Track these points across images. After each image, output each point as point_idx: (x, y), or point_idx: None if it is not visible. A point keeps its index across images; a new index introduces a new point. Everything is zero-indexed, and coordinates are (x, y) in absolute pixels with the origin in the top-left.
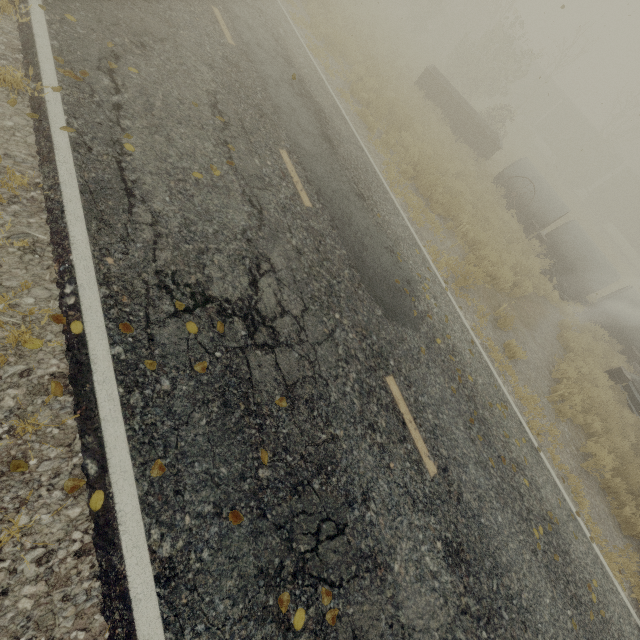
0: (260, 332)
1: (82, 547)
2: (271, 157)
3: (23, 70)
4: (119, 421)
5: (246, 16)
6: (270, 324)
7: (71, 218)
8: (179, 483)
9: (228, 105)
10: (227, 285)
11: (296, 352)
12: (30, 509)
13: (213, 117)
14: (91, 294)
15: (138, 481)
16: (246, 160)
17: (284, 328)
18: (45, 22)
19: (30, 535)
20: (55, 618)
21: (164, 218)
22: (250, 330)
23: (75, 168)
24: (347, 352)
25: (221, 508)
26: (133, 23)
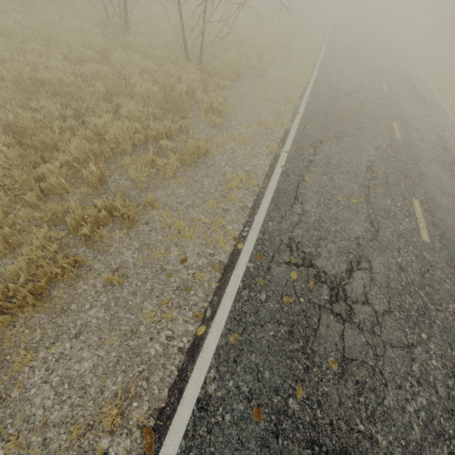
0: (339, 304)
1: (183, 347)
2: (402, 201)
3: (278, 145)
4: (231, 299)
5: (417, 125)
6: (350, 303)
7: (264, 201)
8: (239, 356)
9: (380, 168)
10: (329, 263)
11: (364, 337)
12: (179, 311)
13: (365, 173)
14: (254, 234)
15: (221, 336)
16: (379, 199)
17: (361, 313)
18: (296, 129)
19: (172, 322)
20: (155, 370)
21: (308, 214)
22: (332, 298)
23: (277, 182)
24: (423, 374)
25: (252, 397)
26: (338, 129)
